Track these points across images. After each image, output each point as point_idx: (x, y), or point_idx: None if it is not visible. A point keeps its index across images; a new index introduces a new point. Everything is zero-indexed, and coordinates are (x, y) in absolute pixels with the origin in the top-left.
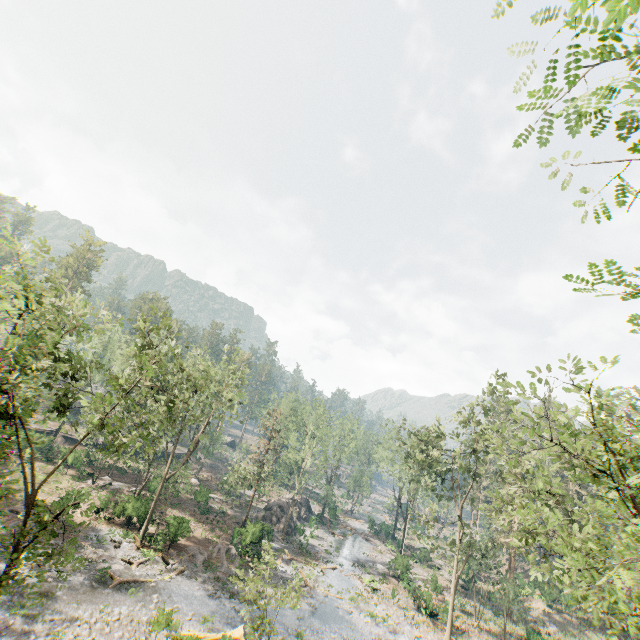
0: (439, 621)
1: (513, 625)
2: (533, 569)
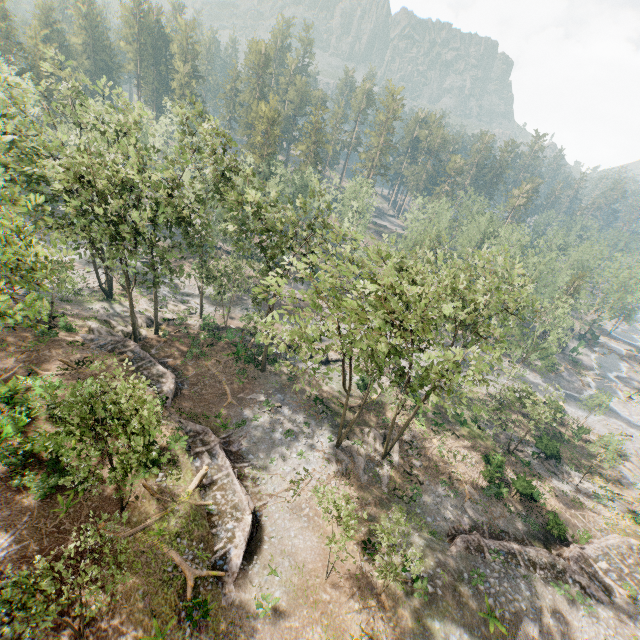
0: None
1: None
2: None
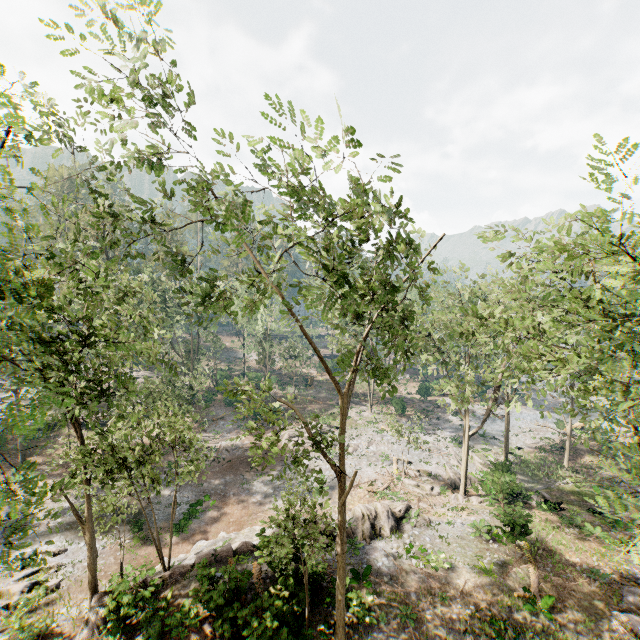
0: None
1: None
2: None
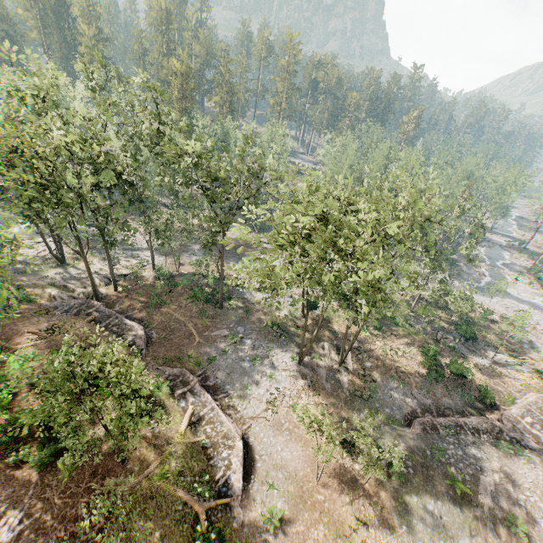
0: None
1: None
2: None
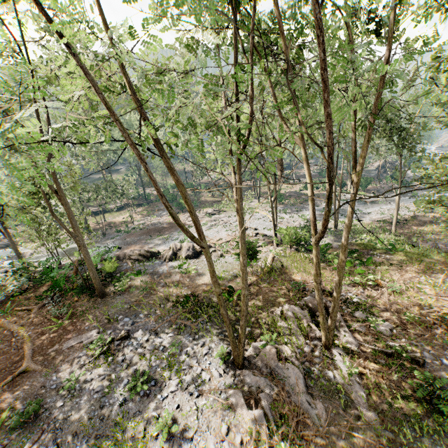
0: None
1: None
2: None
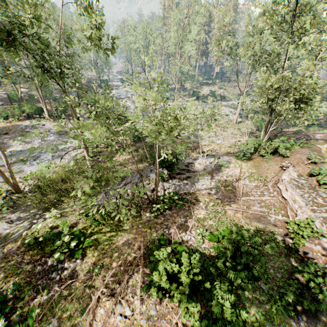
0: (168, 100)
1: (184, 93)
2: (225, 63)
